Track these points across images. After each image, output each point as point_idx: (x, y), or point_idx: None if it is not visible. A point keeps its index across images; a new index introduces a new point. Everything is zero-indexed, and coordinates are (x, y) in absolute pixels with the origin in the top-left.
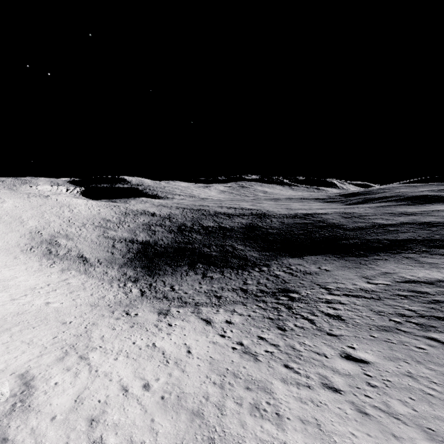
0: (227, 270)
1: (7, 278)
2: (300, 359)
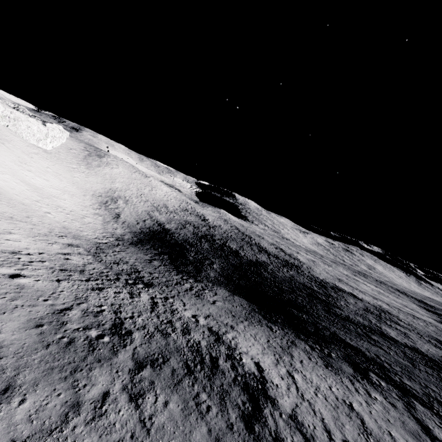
0: (169, 267)
1: (59, 197)
2: (9, 262)
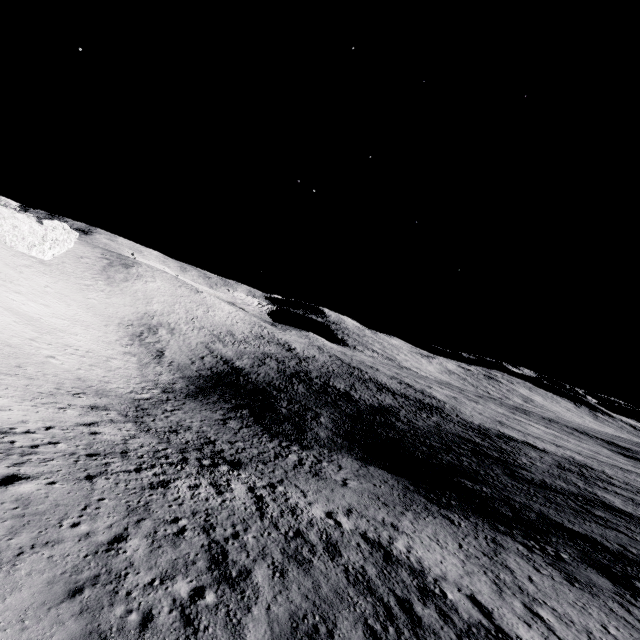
0: (256, 428)
1: (67, 331)
2: None
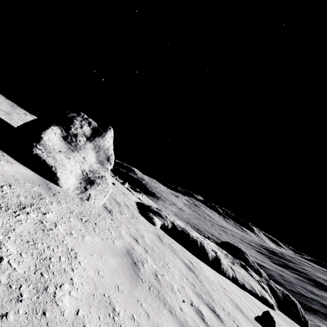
0: None
1: None
2: None
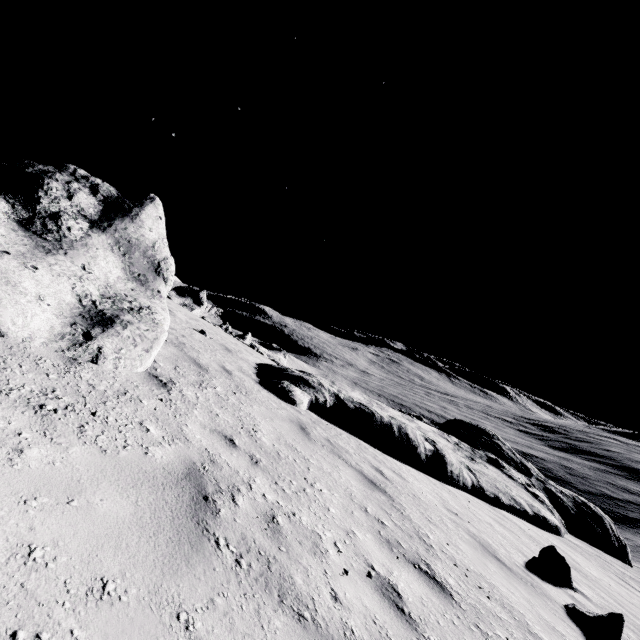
0: None
1: None
2: None
